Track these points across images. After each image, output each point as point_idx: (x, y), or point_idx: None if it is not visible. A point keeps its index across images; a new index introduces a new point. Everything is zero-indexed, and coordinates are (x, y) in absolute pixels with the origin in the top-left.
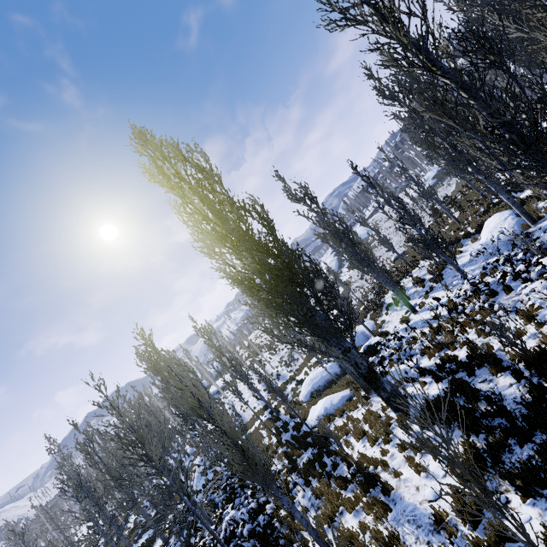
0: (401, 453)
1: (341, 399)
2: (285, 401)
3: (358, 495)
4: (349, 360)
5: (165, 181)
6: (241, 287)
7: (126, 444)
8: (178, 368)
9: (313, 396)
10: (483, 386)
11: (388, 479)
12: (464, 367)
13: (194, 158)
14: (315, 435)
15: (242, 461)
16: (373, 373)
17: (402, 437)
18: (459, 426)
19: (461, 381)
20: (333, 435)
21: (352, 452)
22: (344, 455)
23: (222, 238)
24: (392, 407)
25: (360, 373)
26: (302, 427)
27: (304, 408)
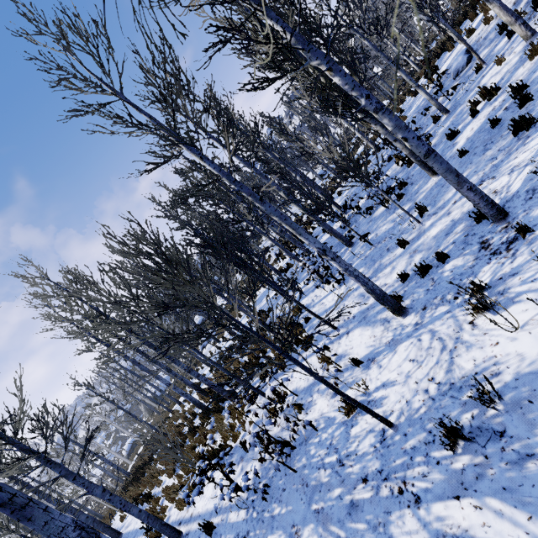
0: None
1: None
2: None
3: None
4: None
5: None
6: None
7: None
8: None
9: None
10: None
11: None
12: None
13: None
14: None
15: None
16: None
17: None
18: None
19: None
20: None
21: None
22: None
23: None
24: None
25: None
26: None
27: None
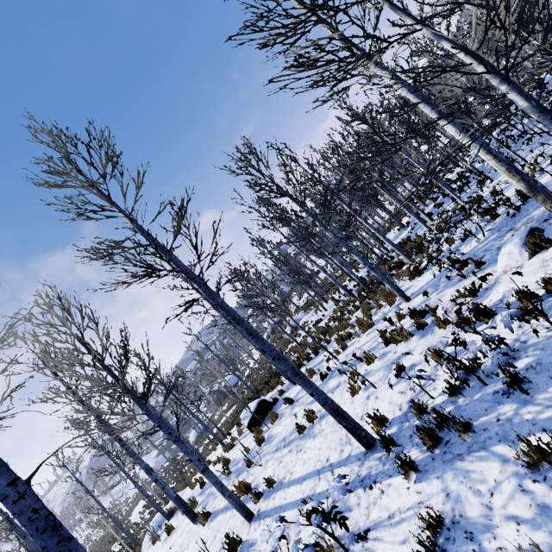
0: None
1: None
2: None
3: None
4: None
5: None
6: None
7: None
8: None
9: None
10: None
11: None
12: None
13: None
14: None
15: None
16: None
17: None
18: None
19: None
20: None
21: None
22: None
23: None
24: None
25: None
26: None
27: None
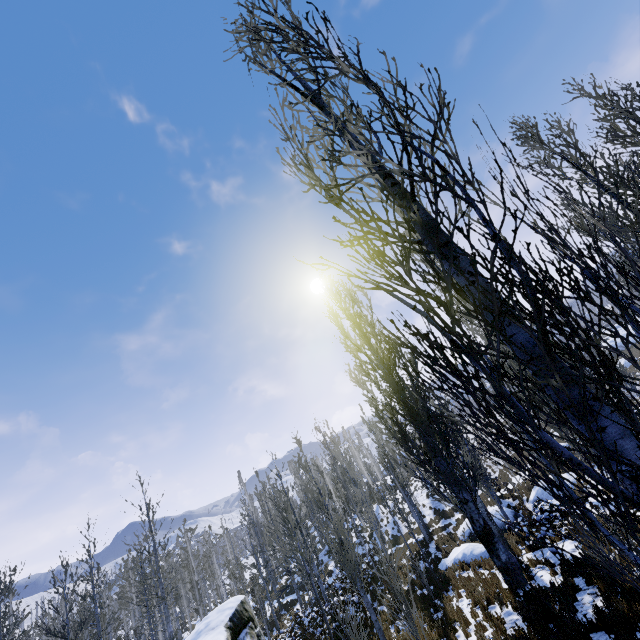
0: (484, 621)
1: (484, 552)
2: (409, 526)
3: (432, 635)
4: (465, 512)
5: (333, 320)
6: (376, 414)
7: (277, 506)
8: (338, 454)
9: (471, 537)
10: (586, 598)
11: (461, 635)
12: (588, 573)
13: (358, 301)
14: (433, 572)
15: (338, 552)
16: (488, 535)
17: (497, 610)
18: (520, 615)
19: (569, 583)
20: (451, 582)
21: (457, 604)
22: (443, 600)
23: (366, 372)
24: (505, 579)
25: (474, 528)
26: (439, 564)
27: (453, 546)
